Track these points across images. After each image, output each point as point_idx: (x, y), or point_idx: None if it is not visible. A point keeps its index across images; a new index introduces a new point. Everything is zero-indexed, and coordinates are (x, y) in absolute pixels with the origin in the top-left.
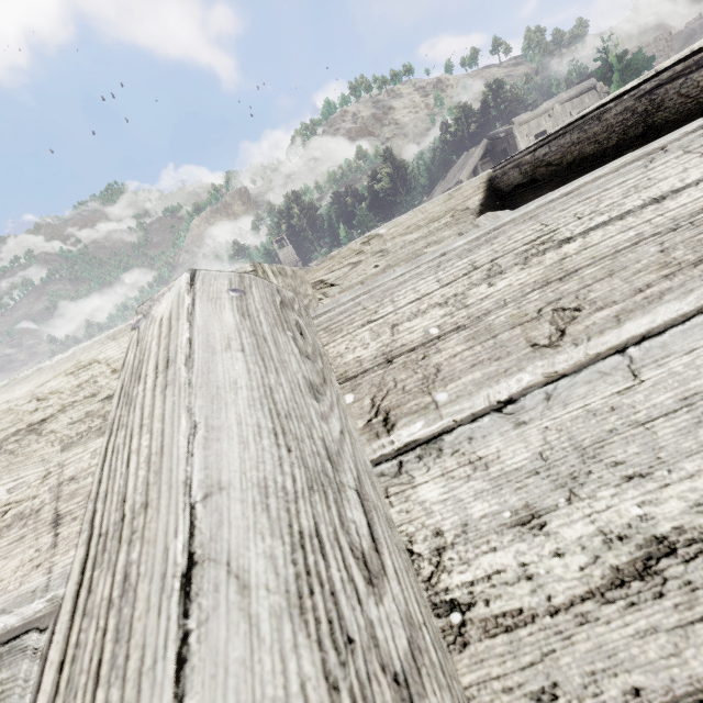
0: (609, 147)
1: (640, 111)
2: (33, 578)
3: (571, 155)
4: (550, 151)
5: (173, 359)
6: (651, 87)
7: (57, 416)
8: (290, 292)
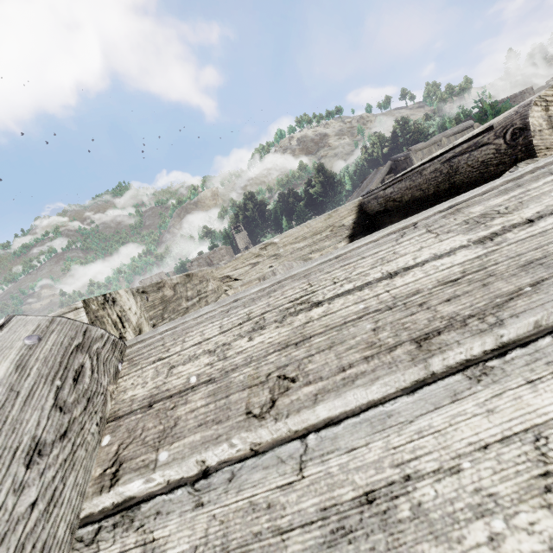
0: (429, 195)
1: (445, 172)
2: None
3: (407, 196)
4: (394, 191)
5: None
6: (450, 156)
7: None
8: (101, 330)
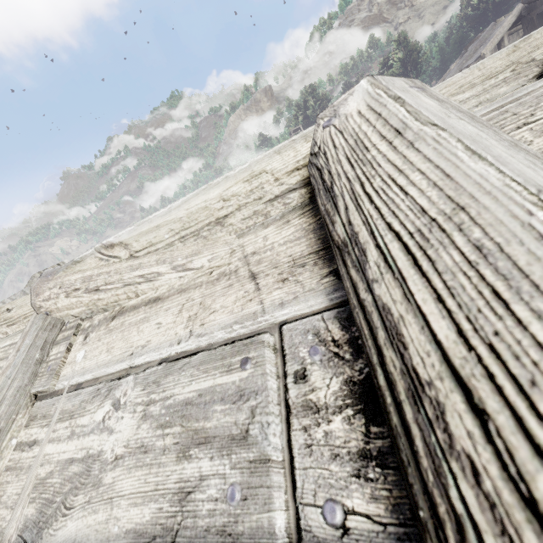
0: None
1: None
2: (251, 306)
3: None
4: None
5: (406, 125)
6: None
7: (235, 213)
8: None
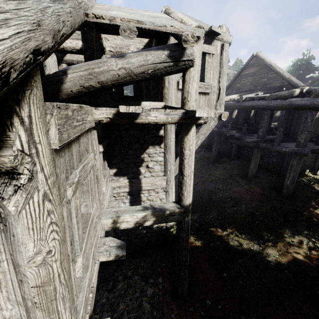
0: None
1: None
2: None
3: None
4: None
5: None
6: None
7: None
8: None
